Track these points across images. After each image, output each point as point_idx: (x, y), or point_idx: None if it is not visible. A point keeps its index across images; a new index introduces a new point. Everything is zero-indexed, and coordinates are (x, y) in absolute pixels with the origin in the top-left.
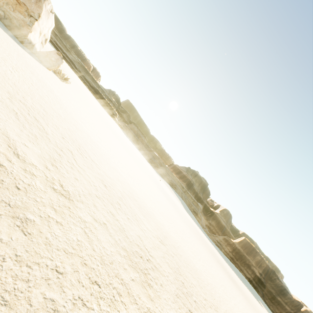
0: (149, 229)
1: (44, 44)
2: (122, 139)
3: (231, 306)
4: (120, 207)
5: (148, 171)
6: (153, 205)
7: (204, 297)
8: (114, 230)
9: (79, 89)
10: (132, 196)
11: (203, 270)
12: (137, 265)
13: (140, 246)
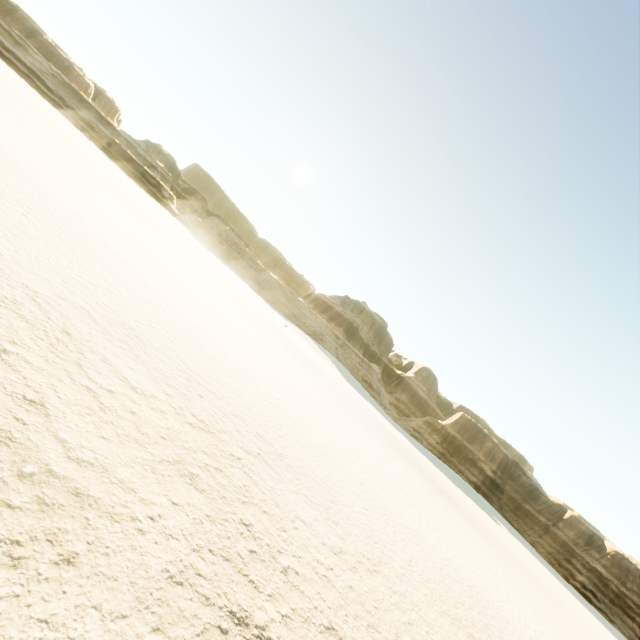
0: (146, 393)
1: None
2: (175, 239)
3: (428, 545)
4: None
5: (250, 306)
6: (220, 353)
7: (338, 546)
8: None
9: (37, 118)
10: (111, 317)
11: (358, 481)
12: None
13: (9, 432)
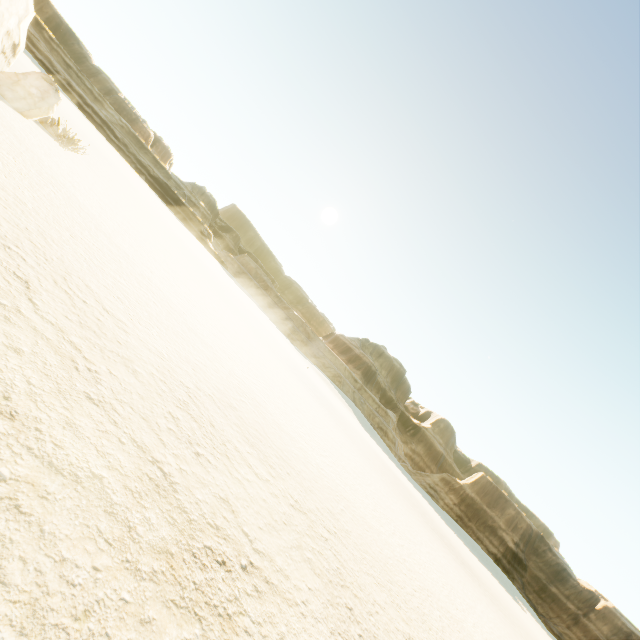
0: (263, 477)
1: (10, 56)
2: (219, 283)
3: (467, 633)
4: (176, 425)
5: (280, 350)
6: (283, 419)
7: (406, 631)
8: (132, 492)
9: (117, 175)
10: (223, 399)
11: (401, 557)
12: (200, 596)
13: (225, 530)
